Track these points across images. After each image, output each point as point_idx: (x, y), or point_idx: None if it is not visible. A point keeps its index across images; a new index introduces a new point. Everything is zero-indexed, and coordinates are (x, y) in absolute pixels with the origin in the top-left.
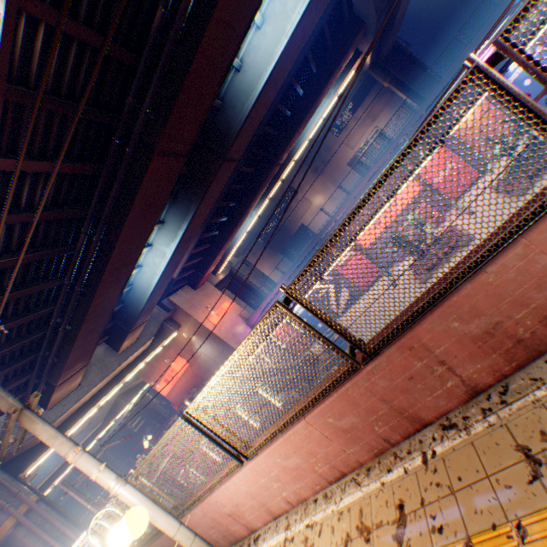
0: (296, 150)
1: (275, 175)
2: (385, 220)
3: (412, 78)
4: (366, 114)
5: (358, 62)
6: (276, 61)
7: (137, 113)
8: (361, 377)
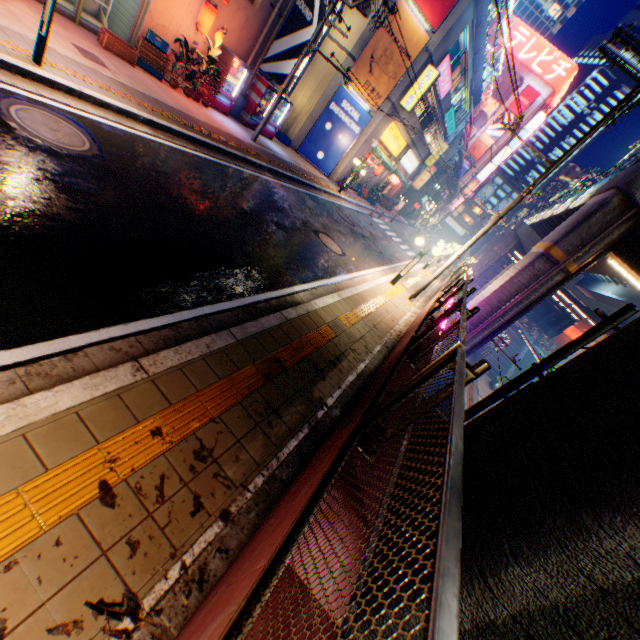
0: None
1: None
2: None
3: None
4: None
5: None
6: None
7: None
8: None
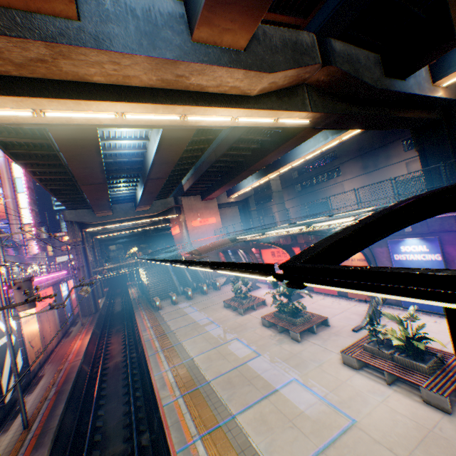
0: (289, 161)
1: (273, 168)
2: (278, 258)
3: (438, 163)
4: None
5: None
6: (152, 161)
7: None
8: None
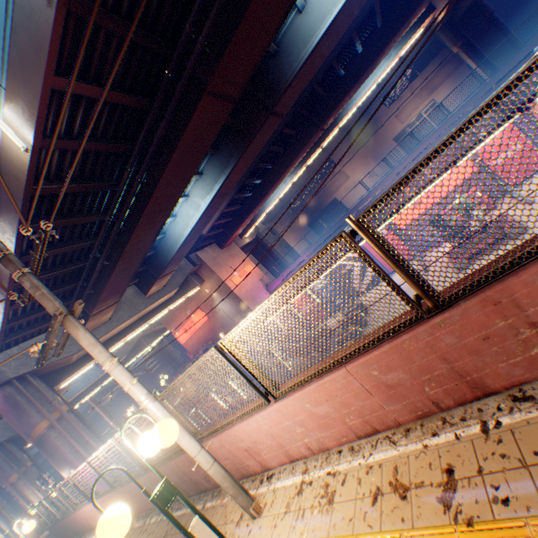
0: (342, 117)
1: (316, 142)
2: (428, 201)
3: (488, 43)
4: (424, 85)
5: (428, 20)
6: (343, 3)
7: (192, 45)
8: (424, 330)
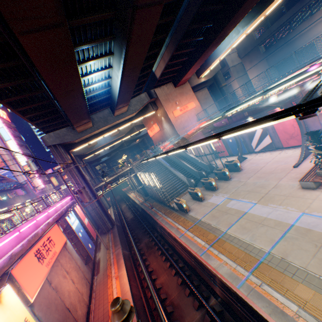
0: None
1: None
2: None
3: None
4: None
5: None
6: None
7: None
8: None
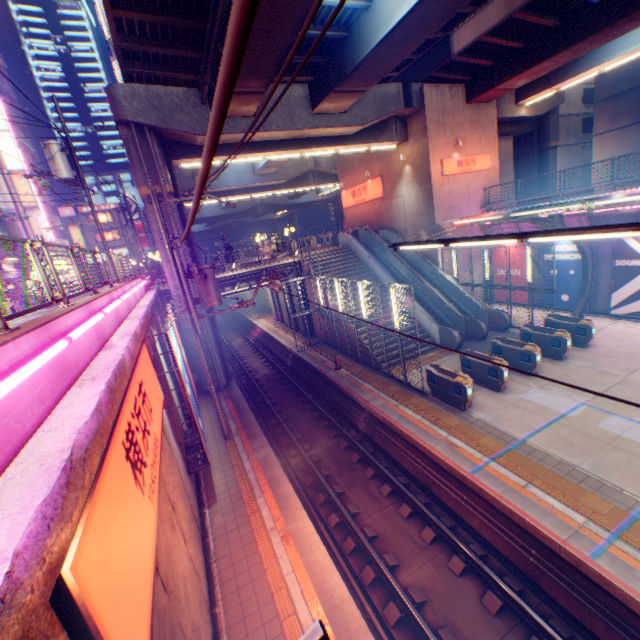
0: None
1: None
2: None
3: None
4: None
5: None
6: None
7: None
8: None
